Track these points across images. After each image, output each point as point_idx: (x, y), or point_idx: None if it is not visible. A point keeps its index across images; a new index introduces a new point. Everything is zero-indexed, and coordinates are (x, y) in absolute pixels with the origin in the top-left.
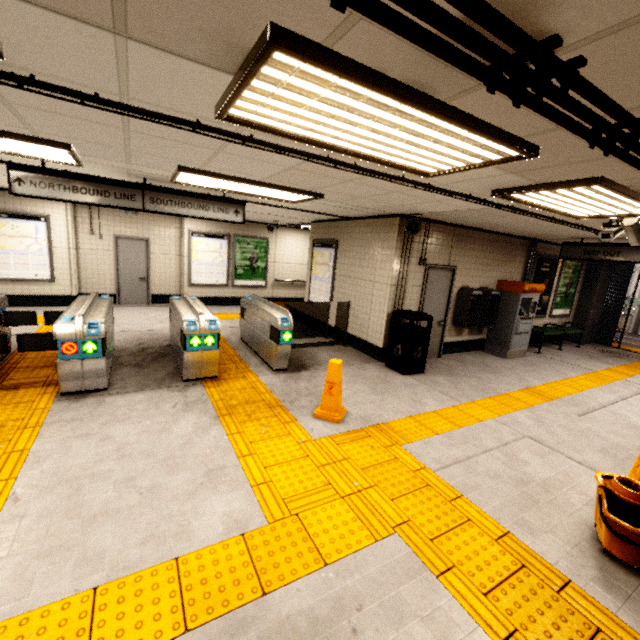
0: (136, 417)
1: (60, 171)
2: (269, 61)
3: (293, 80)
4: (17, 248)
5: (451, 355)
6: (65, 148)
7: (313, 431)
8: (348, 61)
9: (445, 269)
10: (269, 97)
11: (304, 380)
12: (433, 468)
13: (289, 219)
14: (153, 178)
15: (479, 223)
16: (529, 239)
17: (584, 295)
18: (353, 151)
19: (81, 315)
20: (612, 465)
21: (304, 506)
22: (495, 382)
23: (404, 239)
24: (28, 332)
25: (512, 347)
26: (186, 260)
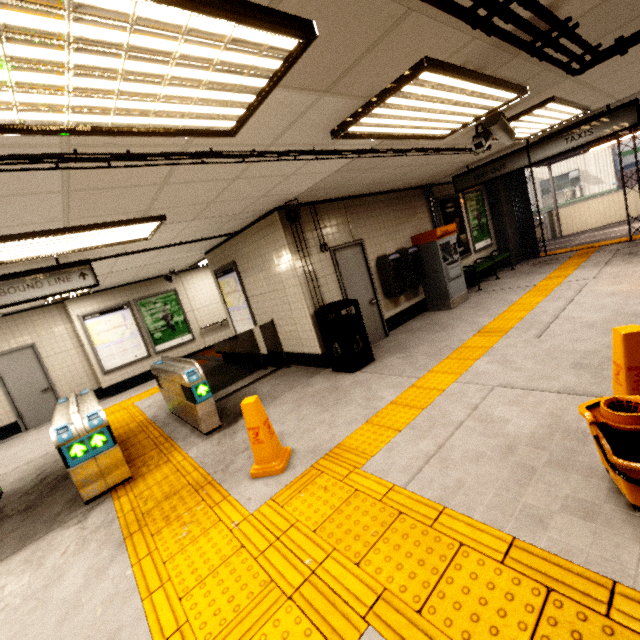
0: (1, 600)
1: None
2: None
3: None
4: None
5: (398, 329)
6: None
7: (251, 500)
8: None
9: (352, 246)
10: None
11: (242, 431)
12: (403, 482)
13: (180, 260)
14: None
15: (362, 187)
16: (422, 187)
17: (496, 220)
18: (83, 125)
19: None
20: (591, 378)
21: None
22: (447, 338)
23: (293, 232)
24: None
25: (452, 295)
26: (88, 348)
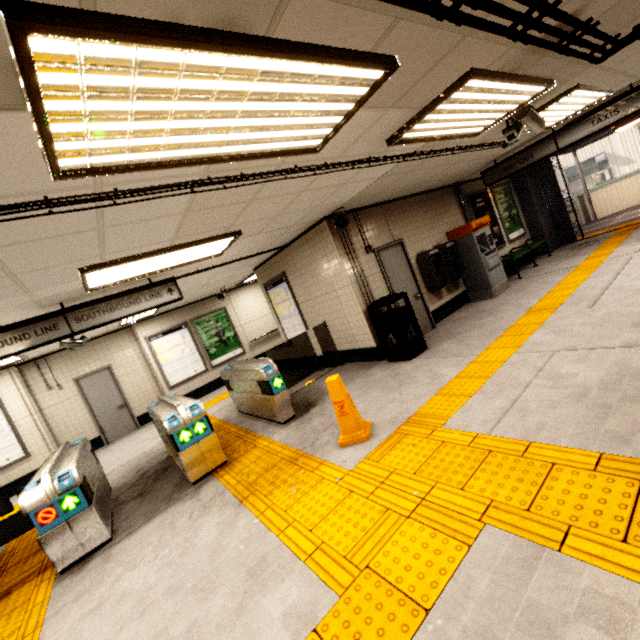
0: (151, 553)
1: None
2: (39, 60)
3: (89, 78)
4: None
5: (444, 320)
6: None
7: (346, 462)
8: (127, 20)
9: (393, 246)
10: (85, 119)
11: (316, 417)
12: (485, 431)
13: (232, 278)
14: (68, 298)
15: (398, 190)
16: (451, 186)
17: (526, 210)
18: (225, 155)
19: (46, 472)
20: None
21: (371, 551)
22: (497, 321)
23: (340, 237)
24: None
25: (493, 284)
26: (155, 366)
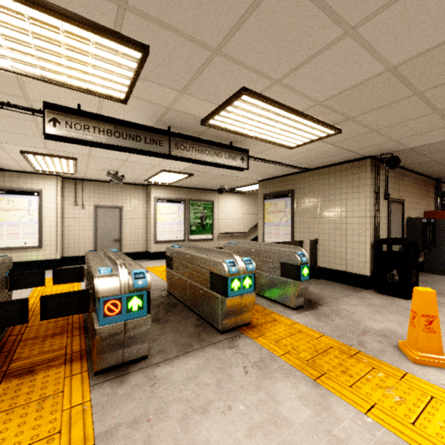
0: (217, 399)
1: (96, 113)
2: None
3: None
4: (10, 220)
5: None
6: (143, 49)
7: None
8: None
9: (398, 202)
10: None
11: (334, 316)
12: None
13: (240, 181)
14: (179, 125)
15: (426, 161)
16: (434, 179)
17: None
18: None
19: (122, 264)
20: None
21: None
22: None
23: (374, 177)
24: (22, 296)
25: None
26: (152, 221)
